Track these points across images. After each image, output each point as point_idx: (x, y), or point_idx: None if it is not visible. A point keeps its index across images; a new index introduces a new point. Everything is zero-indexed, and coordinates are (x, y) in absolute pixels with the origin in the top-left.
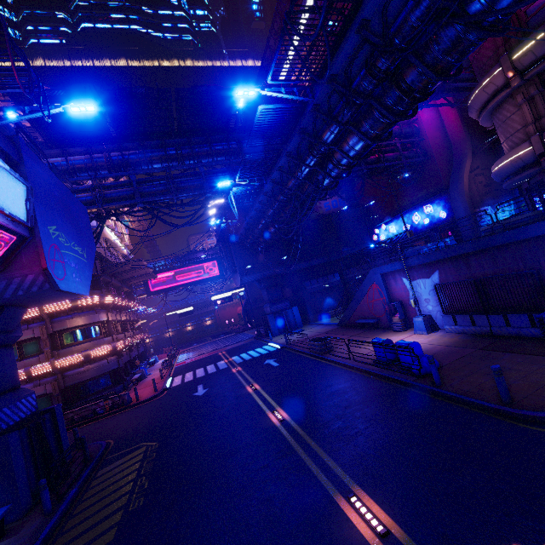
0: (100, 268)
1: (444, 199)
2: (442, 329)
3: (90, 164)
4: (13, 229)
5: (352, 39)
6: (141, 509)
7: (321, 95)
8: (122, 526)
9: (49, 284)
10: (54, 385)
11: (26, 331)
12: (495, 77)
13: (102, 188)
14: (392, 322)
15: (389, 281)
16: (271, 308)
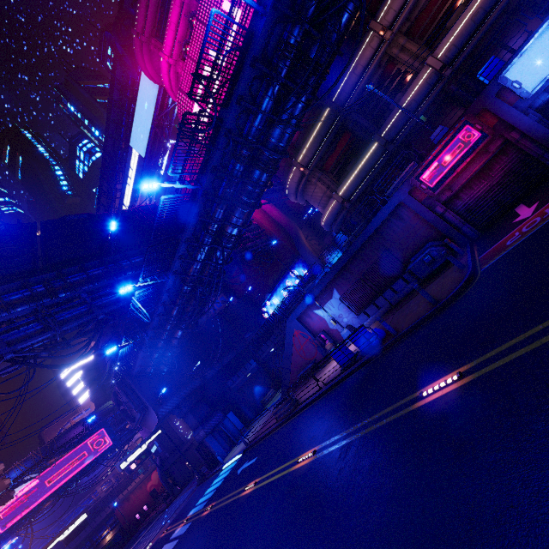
0: None
1: (300, 262)
2: None
3: None
4: None
5: (222, 141)
6: None
7: (207, 183)
8: None
9: None
10: None
11: None
12: (294, 172)
13: None
14: (327, 350)
15: (305, 321)
16: (205, 430)
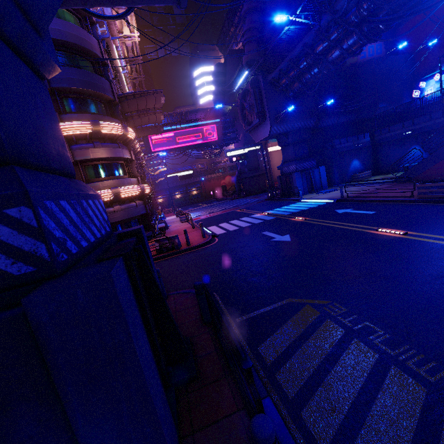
0: (116, 94)
1: None
2: None
3: None
4: None
5: None
6: None
7: None
8: None
9: None
10: None
11: None
12: None
13: None
14: None
15: None
16: (297, 166)
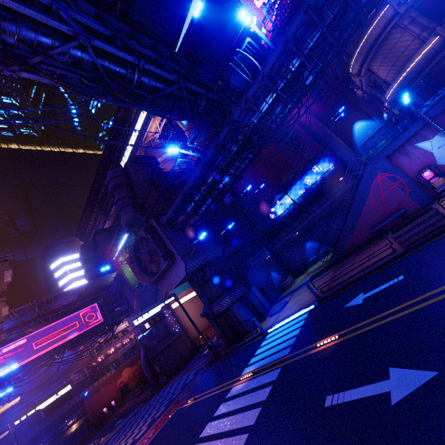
0: None
1: (327, 156)
2: None
3: None
4: None
5: None
6: None
7: None
8: None
9: None
10: None
11: None
12: (385, 12)
13: None
14: (436, 188)
15: (397, 160)
16: (230, 297)
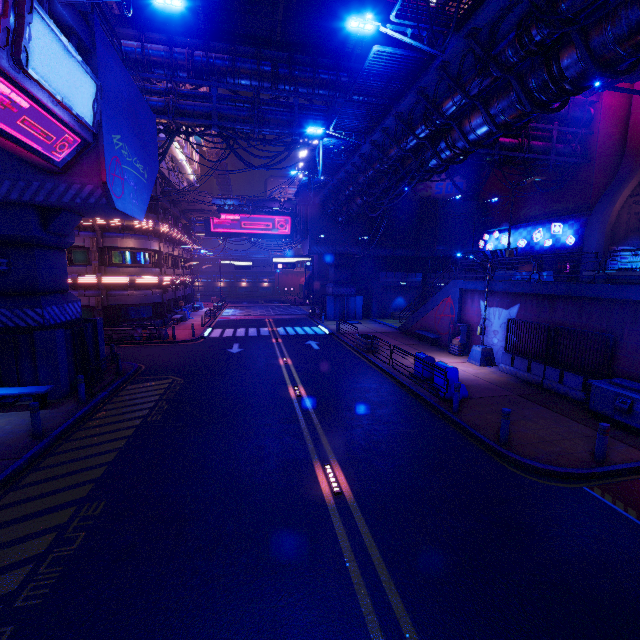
0: (160, 190)
1: (580, 222)
2: (497, 366)
3: (168, 60)
4: (78, 131)
5: None
6: (157, 423)
7: (454, 51)
8: (139, 429)
9: (106, 200)
10: (97, 299)
11: (77, 238)
12: None
13: (177, 95)
14: (451, 343)
15: (466, 299)
16: (333, 290)
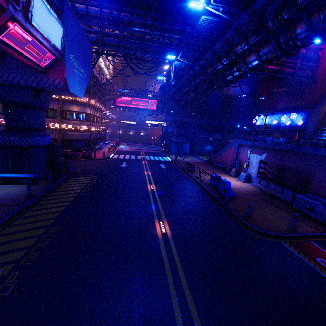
0: (92, 82)
1: (306, 113)
2: (252, 184)
3: (99, 16)
4: (53, 52)
5: None
6: (84, 196)
7: (243, 21)
8: (76, 198)
9: (65, 87)
10: (59, 135)
11: (50, 104)
12: None
13: (103, 34)
14: (231, 170)
15: (241, 149)
16: (175, 139)
